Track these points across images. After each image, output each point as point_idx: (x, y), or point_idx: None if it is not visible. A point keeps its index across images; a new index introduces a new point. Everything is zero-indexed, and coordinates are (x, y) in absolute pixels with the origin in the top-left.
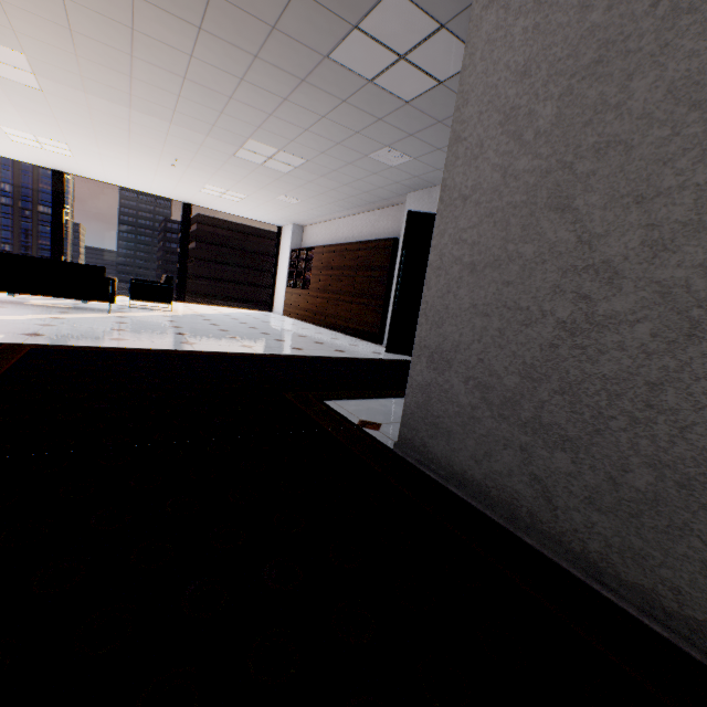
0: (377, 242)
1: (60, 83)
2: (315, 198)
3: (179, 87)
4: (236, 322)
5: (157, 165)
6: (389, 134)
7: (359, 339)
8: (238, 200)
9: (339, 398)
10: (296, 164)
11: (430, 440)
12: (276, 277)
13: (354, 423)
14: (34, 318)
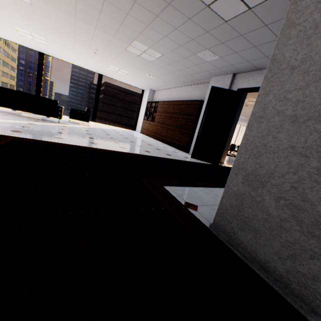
0: (191, 101)
1: (40, 0)
2: (163, 76)
3: (101, 6)
4: (118, 134)
5: (87, 52)
6: (210, 41)
7: (177, 149)
8: (124, 74)
9: (172, 185)
10: (156, 56)
11: (239, 230)
12: (139, 114)
13: (182, 204)
14: (20, 123)
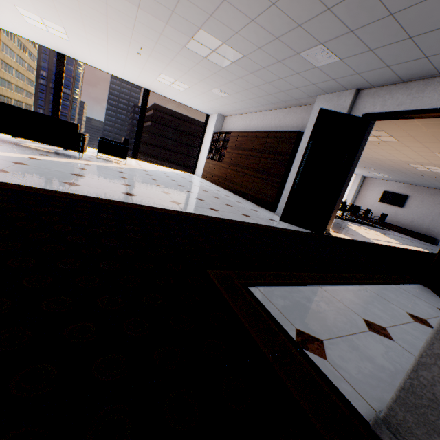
0: (283, 133)
1: None
2: (240, 93)
3: None
4: (169, 179)
5: (127, 52)
6: (330, 28)
7: (256, 205)
8: (182, 90)
9: (263, 283)
10: (234, 58)
11: None
12: (200, 151)
13: (293, 340)
14: (15, 156)
